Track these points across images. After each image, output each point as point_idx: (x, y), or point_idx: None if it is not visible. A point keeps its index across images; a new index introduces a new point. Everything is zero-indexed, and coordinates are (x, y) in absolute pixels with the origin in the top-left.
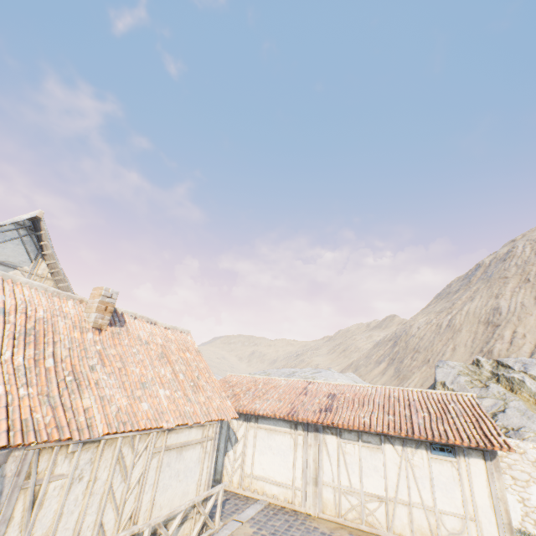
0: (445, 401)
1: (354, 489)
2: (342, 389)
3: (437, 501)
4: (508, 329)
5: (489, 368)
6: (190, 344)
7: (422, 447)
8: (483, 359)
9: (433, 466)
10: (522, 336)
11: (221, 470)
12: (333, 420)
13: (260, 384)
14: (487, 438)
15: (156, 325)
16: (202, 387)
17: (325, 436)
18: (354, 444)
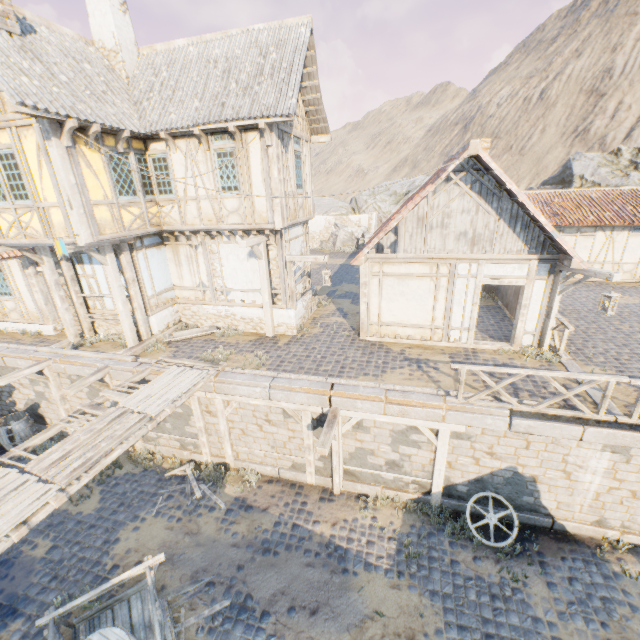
0: (638, 196)
1: None
2: (546, 197)
3: (623, 258)
4: (614, 100)
5: (628, 157)
6: None
7: (626, 230)
8: (624, 148)
9: (629, 240)
10: (627, 108)
11: None
12: (569, 222)
13: None
14: None
15: None
16: None
17: None
18: (573, 236)
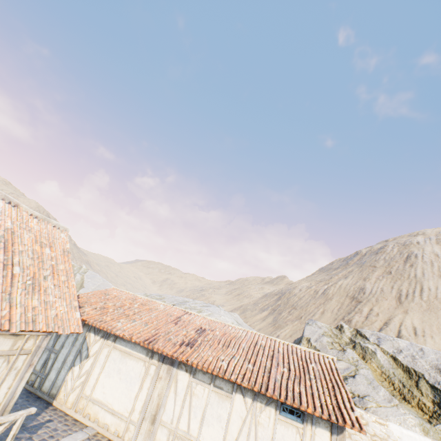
0: (308, 359)
1: (191, 436)
2: (214, 326)
3: None
4: (367, 306)
5: (349, 334)
6: (59, 241)
7: (272, 405)
8: (346, 326)
9: (278, 428)
10: (376, 314)
11: (60, 384)
12: (190, 357)
13: (136, 304)
14: (340, 411)
15: (16, 207)
16: (45, 289)
17: (178, 372)
18: (205, 386)
